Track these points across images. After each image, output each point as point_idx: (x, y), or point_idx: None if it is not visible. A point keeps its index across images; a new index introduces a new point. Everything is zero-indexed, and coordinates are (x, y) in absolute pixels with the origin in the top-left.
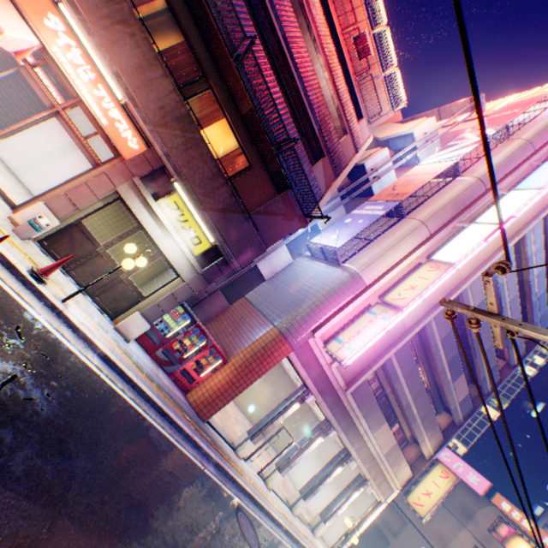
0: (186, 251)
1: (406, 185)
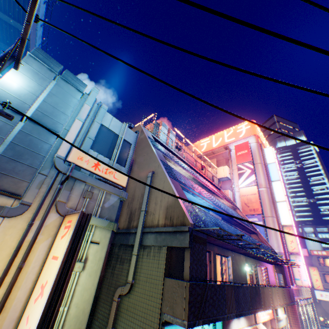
0: (284, 315)
1: (250, 202)
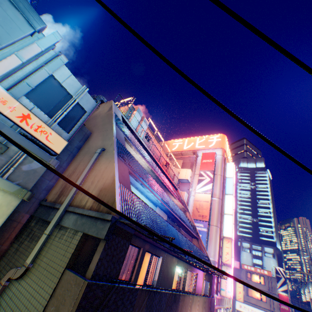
0: None
1: (201, 208)
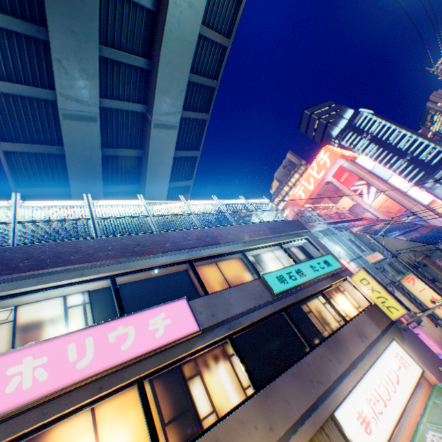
0: None
1: (389, 208)
